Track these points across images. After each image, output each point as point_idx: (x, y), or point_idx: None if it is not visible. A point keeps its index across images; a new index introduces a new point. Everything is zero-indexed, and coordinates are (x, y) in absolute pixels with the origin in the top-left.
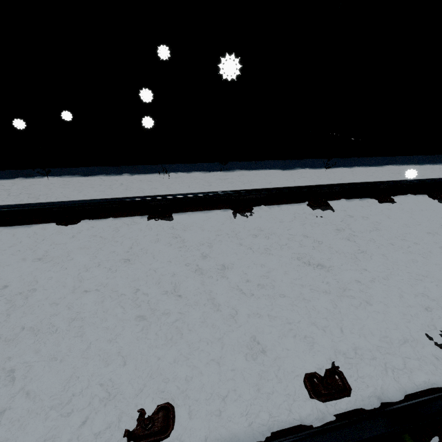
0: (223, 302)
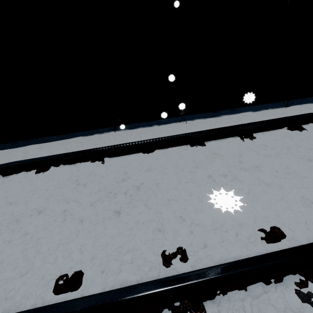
0: (269, 182)
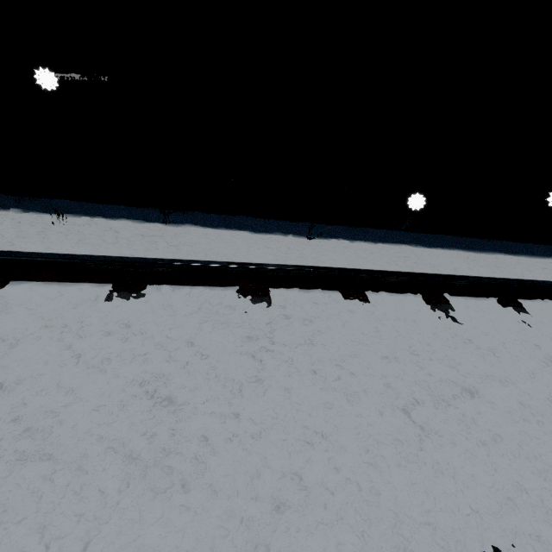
0: None
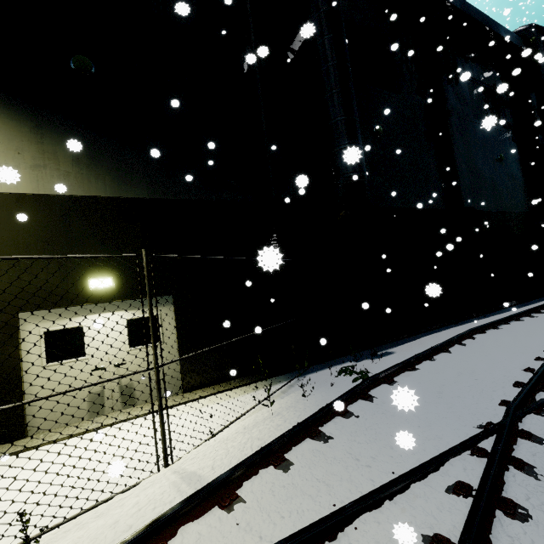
0: None
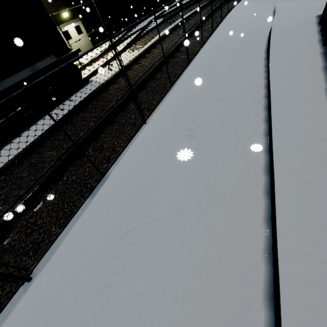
0: None
